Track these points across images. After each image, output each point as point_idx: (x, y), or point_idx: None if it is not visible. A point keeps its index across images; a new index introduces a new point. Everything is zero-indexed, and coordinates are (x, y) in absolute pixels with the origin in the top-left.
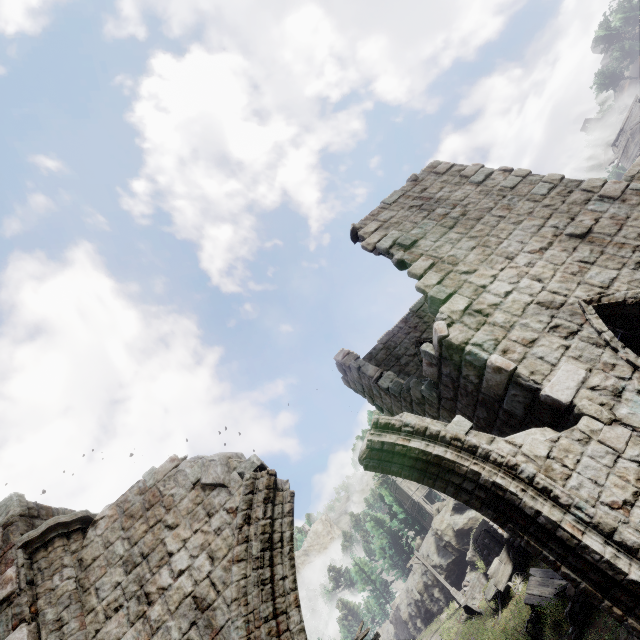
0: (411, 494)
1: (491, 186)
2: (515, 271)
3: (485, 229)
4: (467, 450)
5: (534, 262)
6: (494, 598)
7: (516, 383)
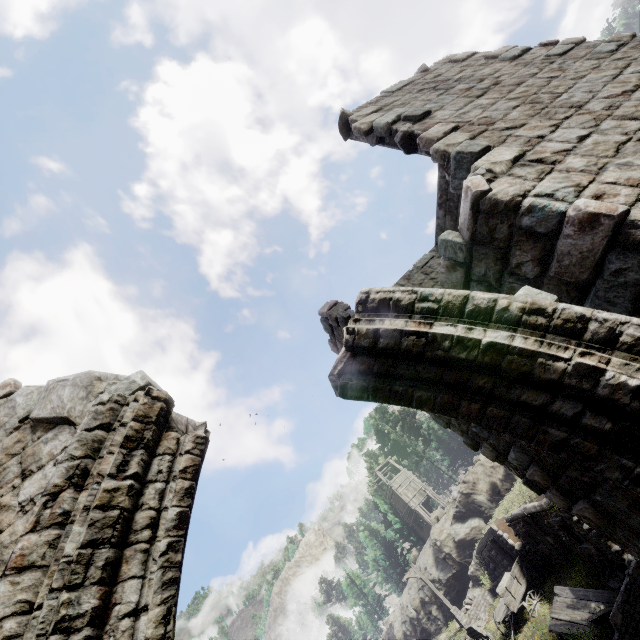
0: (408, 501)
1: (531, 58)
2: (589, 116)
3: (530, 89)
4: (561, 331)
5: (618, 104)
6: (505, 621)
7: (625, 244)
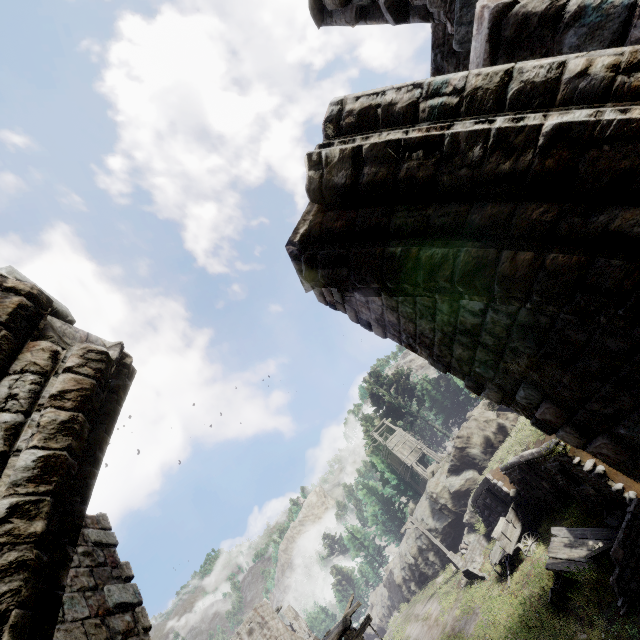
0: (404, 459)
1: None
2: None
3: None
4: None
5: None
6: (501, 562)
7: None
